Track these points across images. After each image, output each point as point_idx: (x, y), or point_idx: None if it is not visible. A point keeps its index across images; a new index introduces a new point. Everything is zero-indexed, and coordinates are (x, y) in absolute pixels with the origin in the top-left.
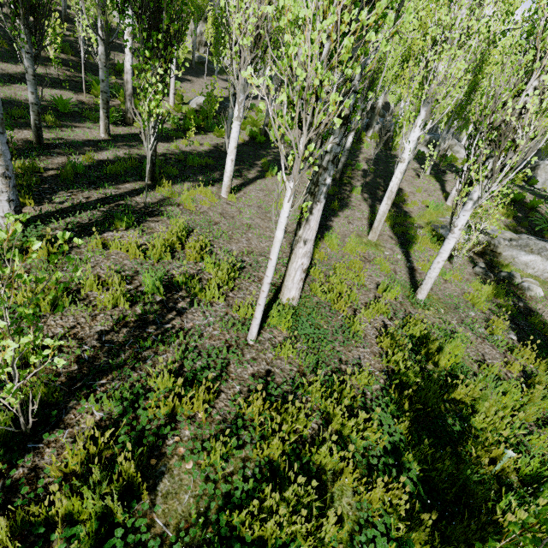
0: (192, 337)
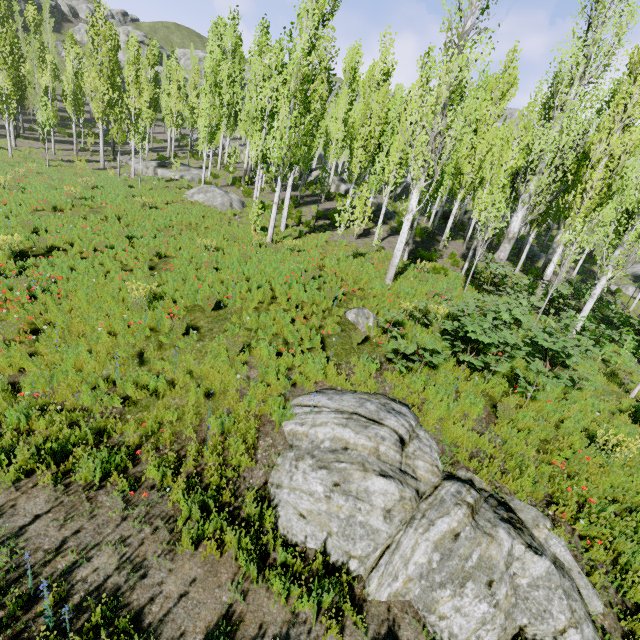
0: None
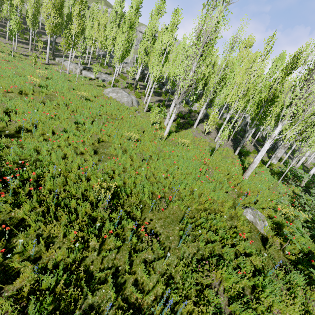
0: None
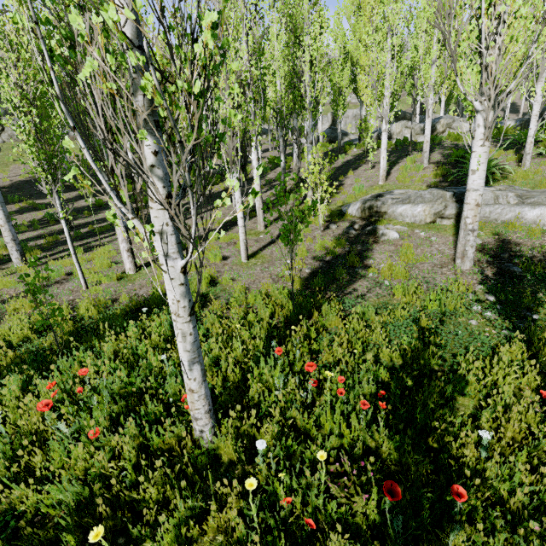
0: (57, 290)
